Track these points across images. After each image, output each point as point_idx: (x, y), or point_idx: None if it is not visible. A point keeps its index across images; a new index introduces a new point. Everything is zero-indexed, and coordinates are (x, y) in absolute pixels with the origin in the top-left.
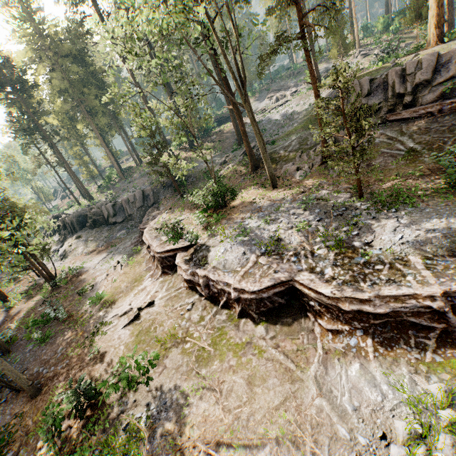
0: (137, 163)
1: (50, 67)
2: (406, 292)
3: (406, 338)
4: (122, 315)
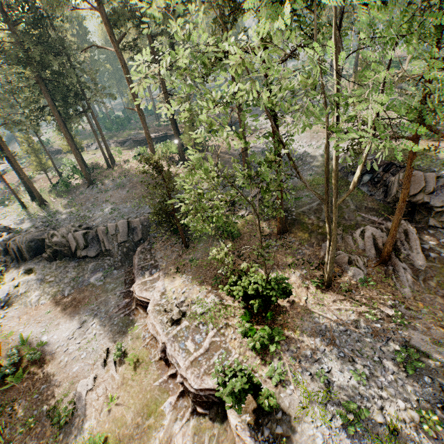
0: (108, 164)
1: None
2: None
3: None
4: None
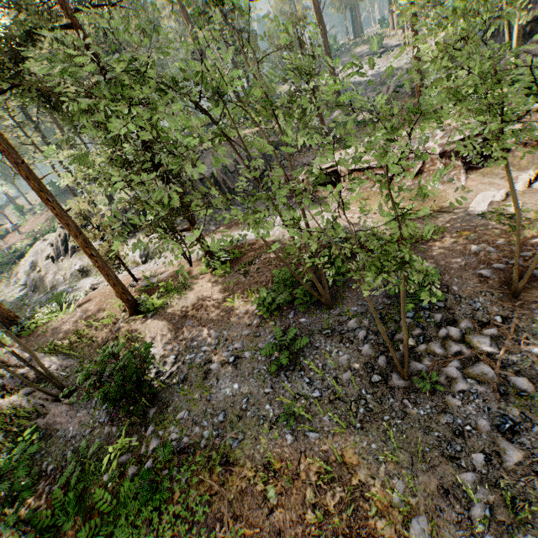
0: None
1: None
2: None
3: None
4: (505, 198)
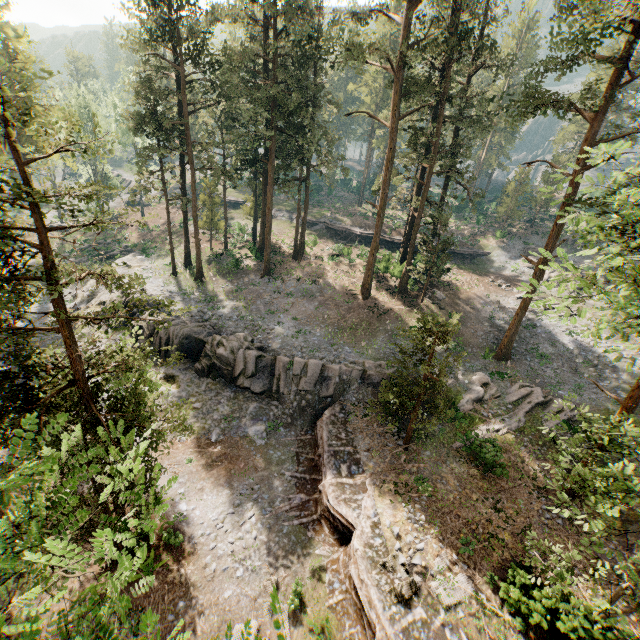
0: (295, 254)
1: (248, 30)
2: None
3: None
4: None
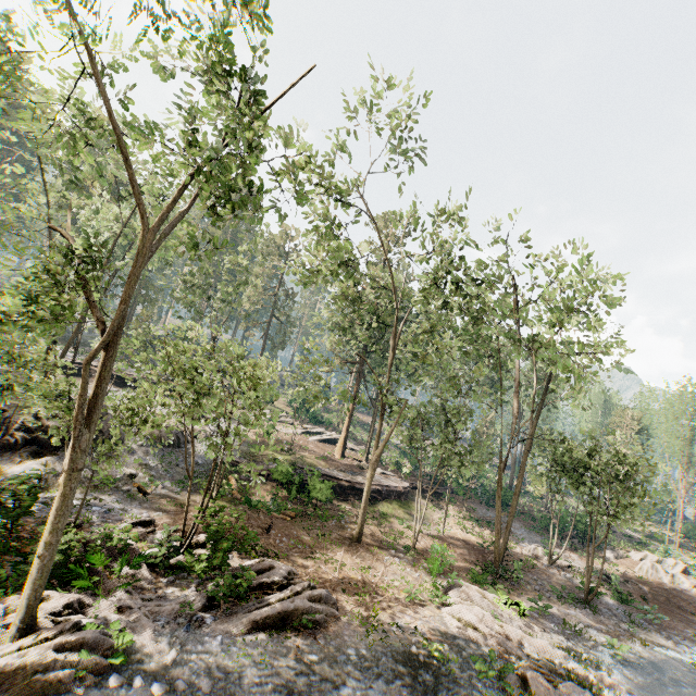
0: None
1: None
2: (132, 374)
3: (126, 387)
4: None
